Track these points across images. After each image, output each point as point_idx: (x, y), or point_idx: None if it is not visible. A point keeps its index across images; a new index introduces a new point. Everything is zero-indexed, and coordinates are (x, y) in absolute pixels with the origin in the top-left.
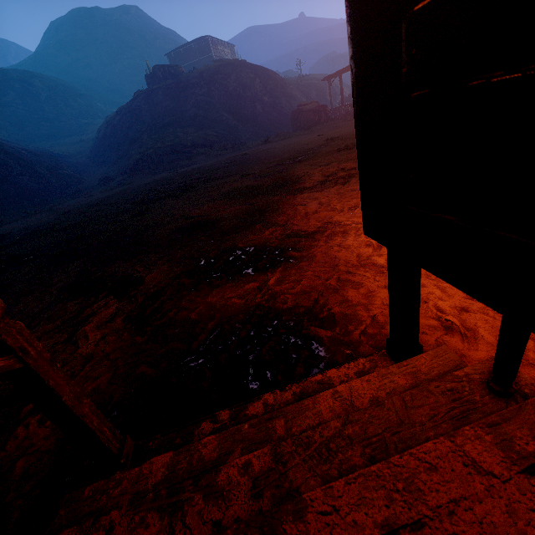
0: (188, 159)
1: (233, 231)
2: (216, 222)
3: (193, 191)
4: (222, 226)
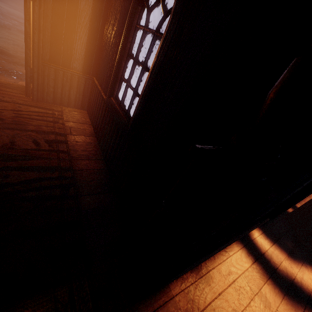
0: (16, 3)
1: (18, 64)
2: (12, 56)
3: (8, 31)
4: (14, 59)
